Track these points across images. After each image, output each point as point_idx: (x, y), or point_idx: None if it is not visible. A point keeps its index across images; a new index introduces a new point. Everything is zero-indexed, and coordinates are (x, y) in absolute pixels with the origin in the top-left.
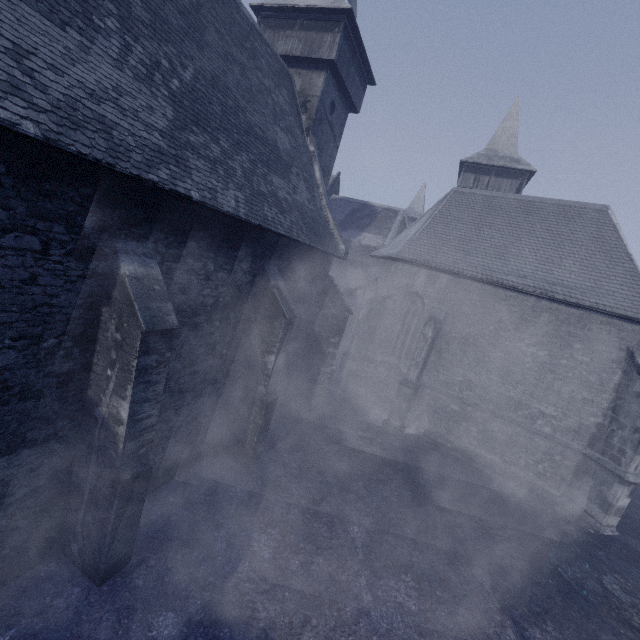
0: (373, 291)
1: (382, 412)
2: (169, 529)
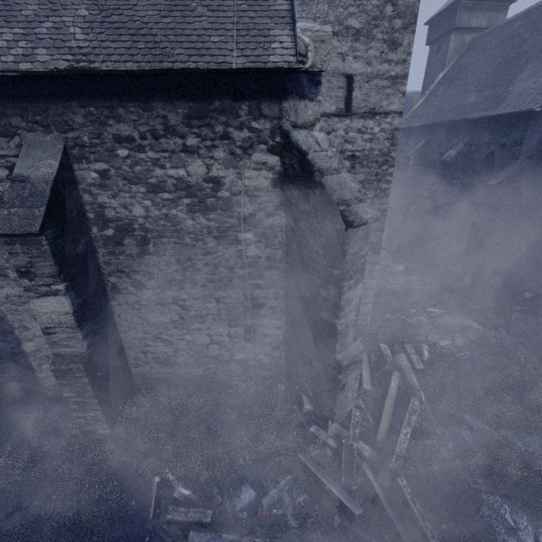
0: None
1: None
2: None
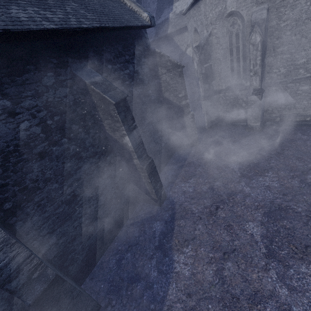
0: (198, 41)
1: (242, 121)
2: (121, 271)
